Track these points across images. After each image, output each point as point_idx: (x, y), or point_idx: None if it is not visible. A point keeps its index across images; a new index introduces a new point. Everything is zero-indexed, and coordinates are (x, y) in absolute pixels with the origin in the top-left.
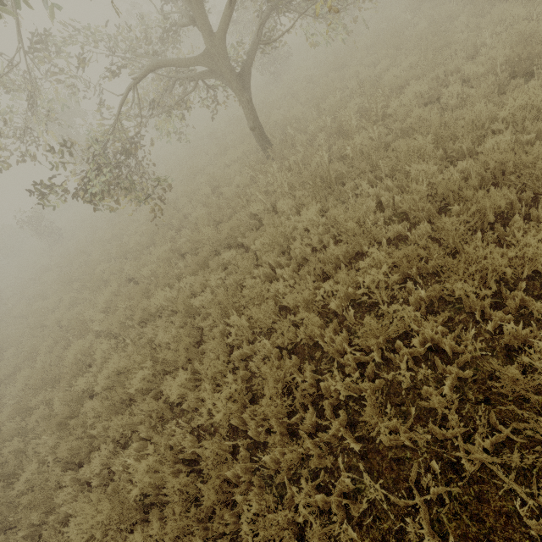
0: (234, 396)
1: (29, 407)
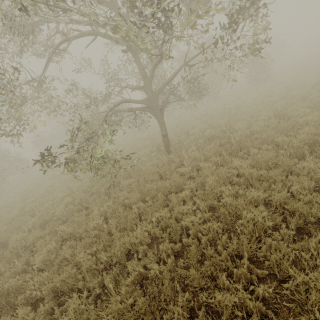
0: None
1: None
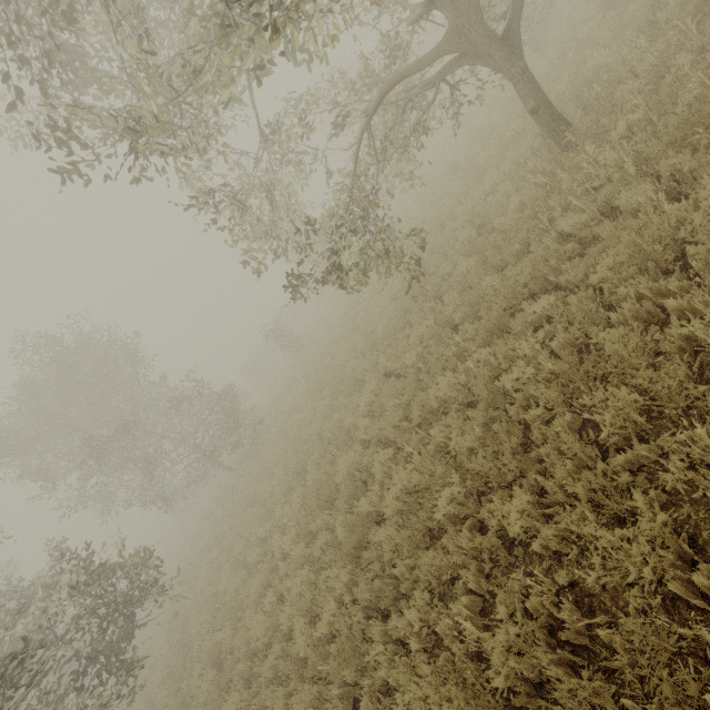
0: (657, 537)
1: (309, 531)
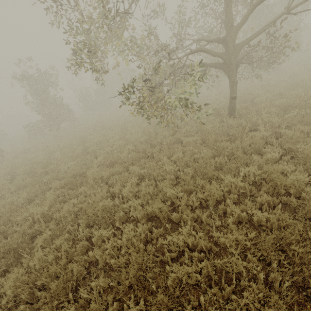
0: None
1: None
